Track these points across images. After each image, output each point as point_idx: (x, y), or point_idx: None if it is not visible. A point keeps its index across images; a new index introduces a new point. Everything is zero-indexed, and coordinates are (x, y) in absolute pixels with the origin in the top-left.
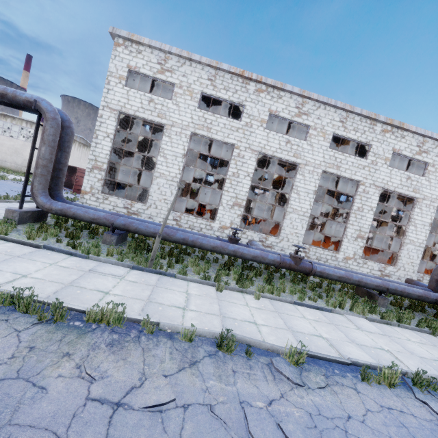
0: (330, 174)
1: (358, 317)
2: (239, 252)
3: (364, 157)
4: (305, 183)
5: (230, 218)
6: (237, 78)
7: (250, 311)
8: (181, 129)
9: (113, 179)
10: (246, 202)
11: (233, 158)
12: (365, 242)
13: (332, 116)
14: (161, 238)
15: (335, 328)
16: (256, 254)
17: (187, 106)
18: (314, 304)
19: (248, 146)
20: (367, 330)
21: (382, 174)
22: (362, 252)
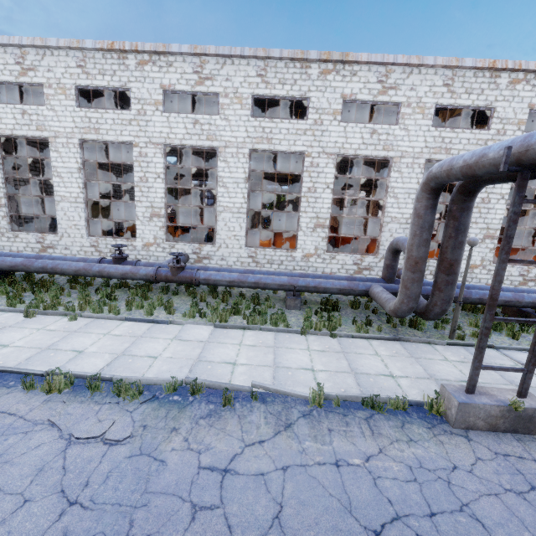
0: (262, 151)
1: (203, 326)
2: (105, 272)
3: (361, 112)
4: (231, 170)
5: (153, 233)
6: (111, 54)
7: (28, 334)
8: (67, 139)
9: (17, 214)
10: (166, 210)
11: (135, 160)
12: (327, 231)
13: (246, 71)
14: (21, 271)
15: (128, 341)
16: (125, 271)
17: (64, 108)
18: (166, 317)
19: (149, 140)
20: (183, 339)
21: (334, 135)
22: (326, 245)
